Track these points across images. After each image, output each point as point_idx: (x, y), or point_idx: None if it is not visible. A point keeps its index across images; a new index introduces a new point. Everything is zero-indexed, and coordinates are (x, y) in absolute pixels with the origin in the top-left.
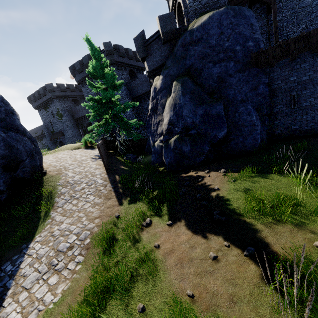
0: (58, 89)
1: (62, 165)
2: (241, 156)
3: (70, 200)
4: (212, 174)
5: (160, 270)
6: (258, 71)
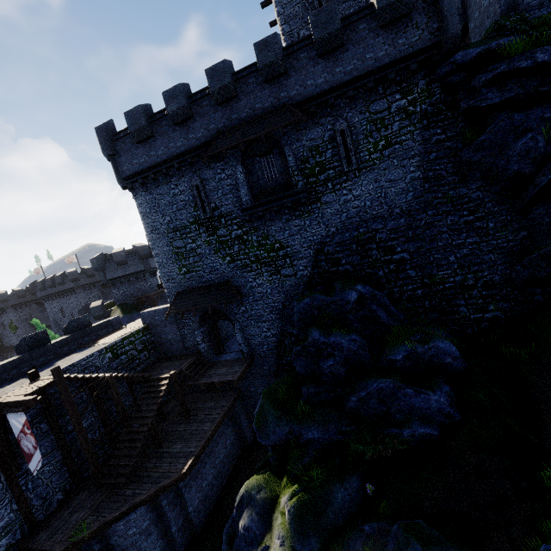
0: (15, 296)
1: None
2: None
3: None
4: None
5: None
6: None
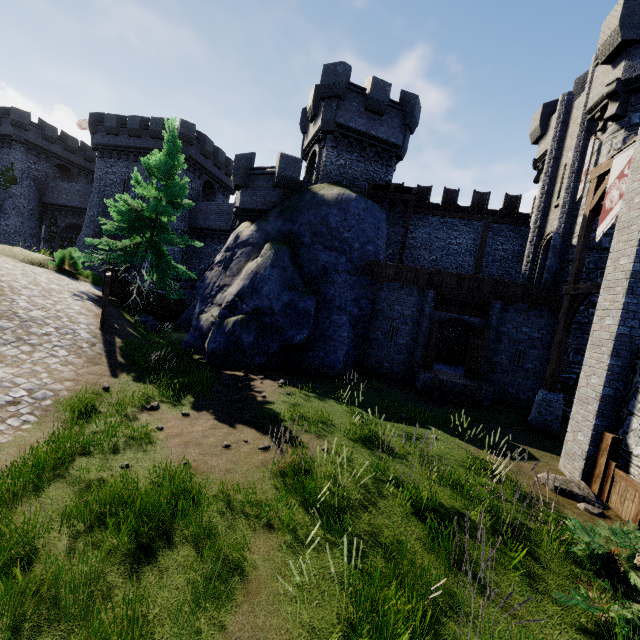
0: (39, 130)
1: (6, 280)
2: (314, 376)
3: (16, 343)
4: (267, 382)
5: (158, 446)
6: (367, 282)
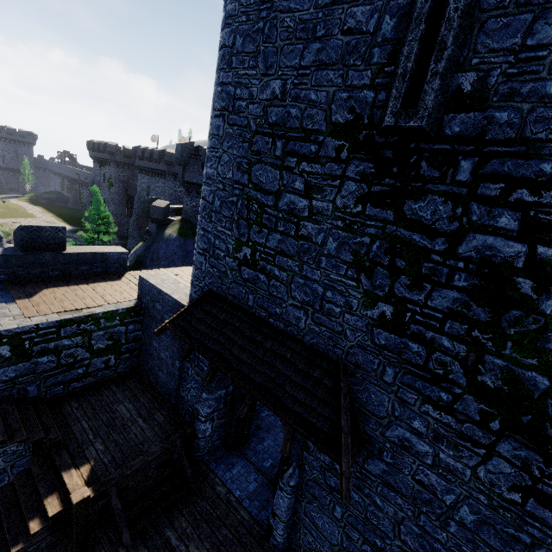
0: (122, 153)
1: None
2: None
3: None
4: None
5: None
6: None
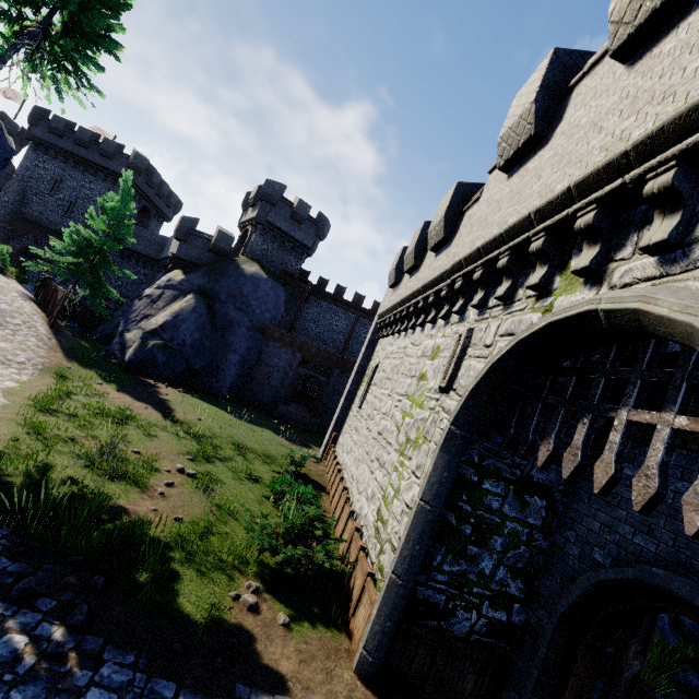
0: None
1: None
2: (204, 393)
3: (1, 327)
4: (170, 388)
5: (110, 399)
6: (260, 338)
